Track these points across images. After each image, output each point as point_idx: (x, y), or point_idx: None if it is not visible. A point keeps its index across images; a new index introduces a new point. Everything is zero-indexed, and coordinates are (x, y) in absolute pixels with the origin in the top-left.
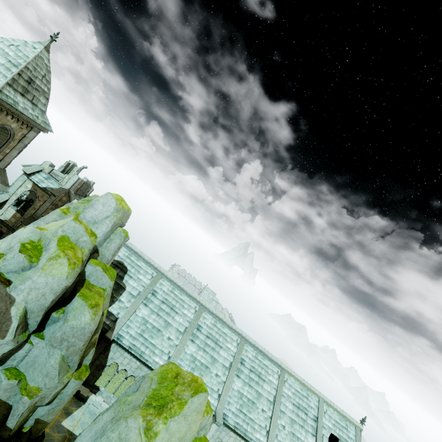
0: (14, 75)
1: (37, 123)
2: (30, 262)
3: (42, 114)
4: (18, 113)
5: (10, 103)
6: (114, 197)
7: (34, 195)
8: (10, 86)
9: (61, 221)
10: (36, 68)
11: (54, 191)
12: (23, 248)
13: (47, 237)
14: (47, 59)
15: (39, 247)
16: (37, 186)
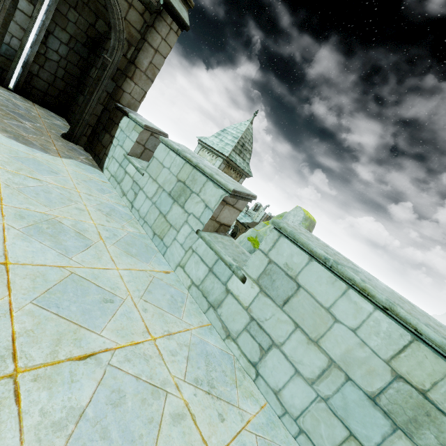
0: (236, 144)
1: (245, 172)
2: (254, 247)
3: (247, 165)
4: (236, 167)
5: (233, 161)
6: (302, 209)
7: (236, 229)
8: (233, 151)
9: (267, 225)
10: (246, 136)
11: (249, 224)
12: (249, 239)
13: (260, 235)
14: (251, 129)
15: (256, 241)
16: (239, 222)
